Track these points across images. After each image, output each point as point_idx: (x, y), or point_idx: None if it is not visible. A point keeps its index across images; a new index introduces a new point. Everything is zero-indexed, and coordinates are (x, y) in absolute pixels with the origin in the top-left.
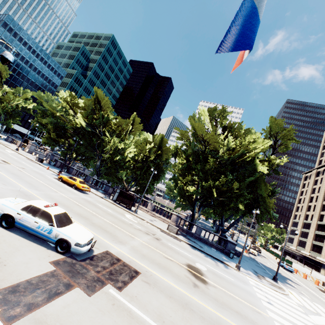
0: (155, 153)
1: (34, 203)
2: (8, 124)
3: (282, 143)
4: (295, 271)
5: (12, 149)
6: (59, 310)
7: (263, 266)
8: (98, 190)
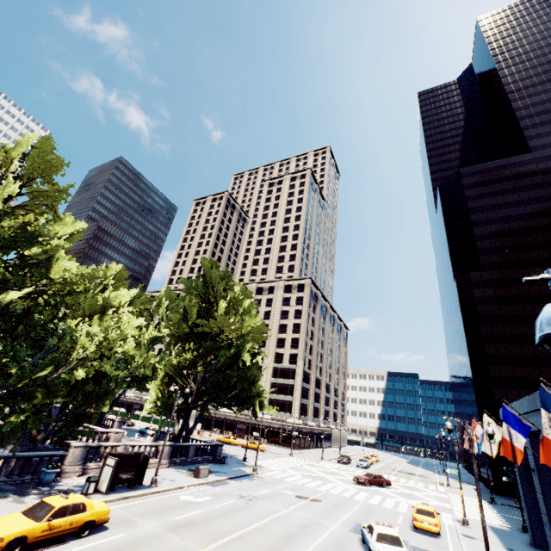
0: None
1: (395, 532)
2: None
3: None
4: None
5: None
6: (428, 548)
7: None
8: None
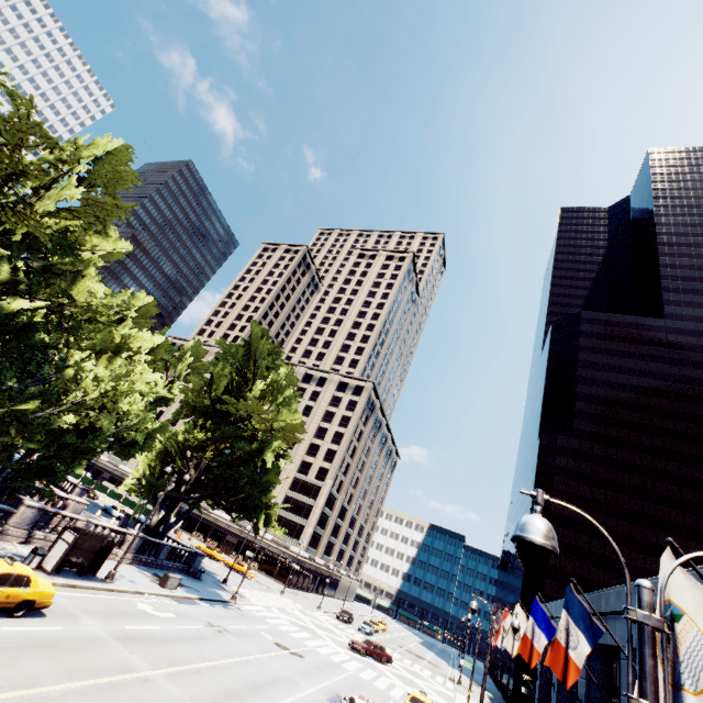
0: None
1: None
2: None
3: None
4: None
5: None
6: None
7: None
8: None
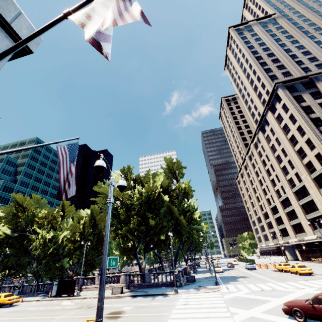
0: (91, 225)
1: None
2: None
3: (179, 172)
4: (259, 266)
5: None
6: None
7: (220, 278)
8: (38, 295)
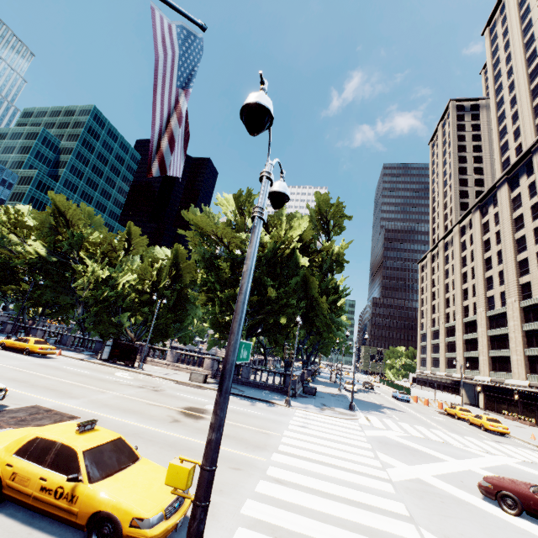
0: (170, 274)
1: None
2: None
3: (336, 224)
4: (415, 399)
5: None
6: None
7: (354, 401)
8: (82, 352)
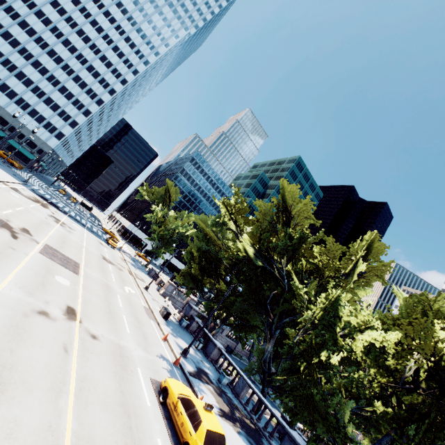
0: None
1: None
2: (159, 253)
3: None
4: None
5: (140, 286)
6: None
7: None
8: None
